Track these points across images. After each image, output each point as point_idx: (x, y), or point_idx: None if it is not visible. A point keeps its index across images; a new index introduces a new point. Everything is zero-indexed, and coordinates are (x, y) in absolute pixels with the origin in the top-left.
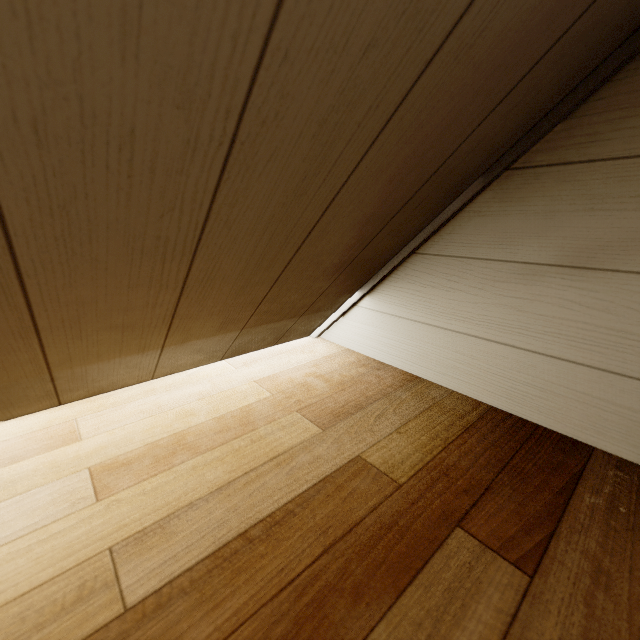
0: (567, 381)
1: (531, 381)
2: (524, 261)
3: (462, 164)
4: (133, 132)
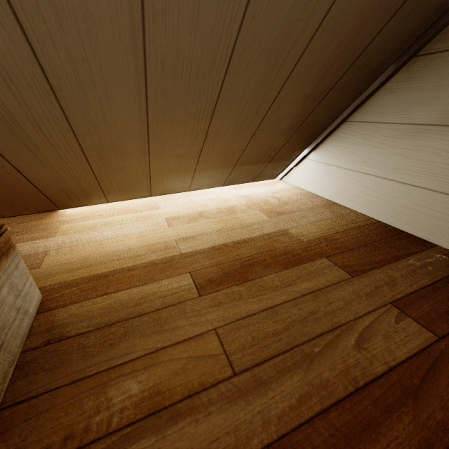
0: (428, 203)
1: (406, 204)
2: (415, 123)
3: (374, 56)
4: (192, 61)
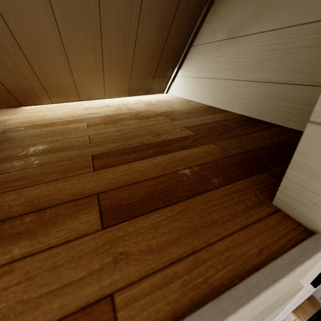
0: (226, 88)
1: (218, 91)
2: (218, 40)
3: None
4: None
